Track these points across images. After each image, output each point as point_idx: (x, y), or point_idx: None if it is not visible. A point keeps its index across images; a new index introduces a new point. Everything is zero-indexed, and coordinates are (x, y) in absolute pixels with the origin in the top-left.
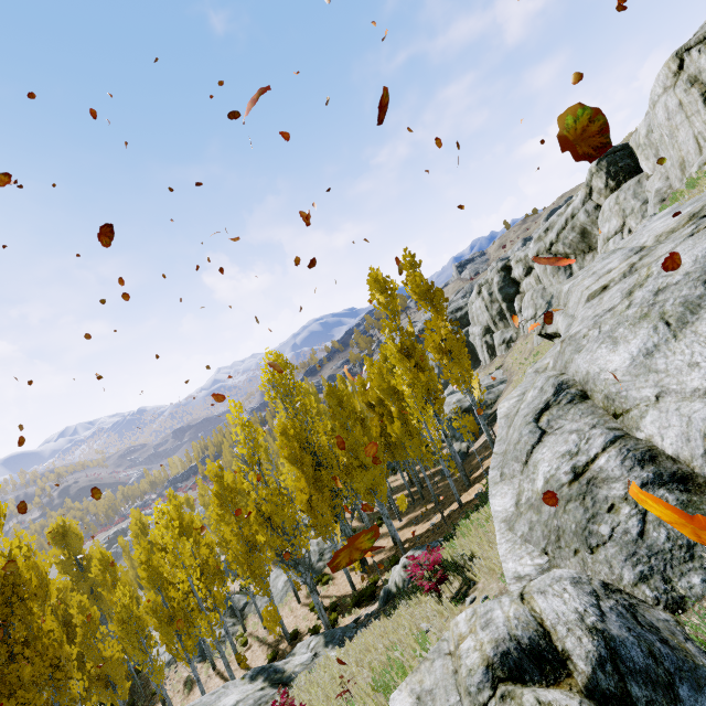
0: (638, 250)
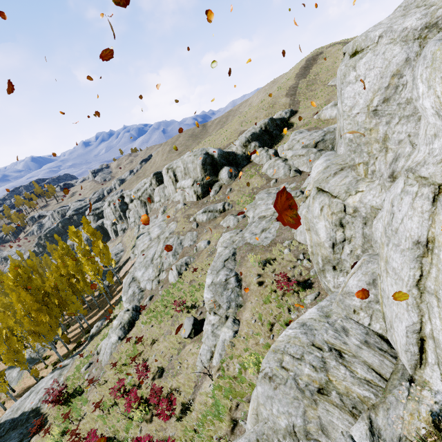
0: (151, 240)
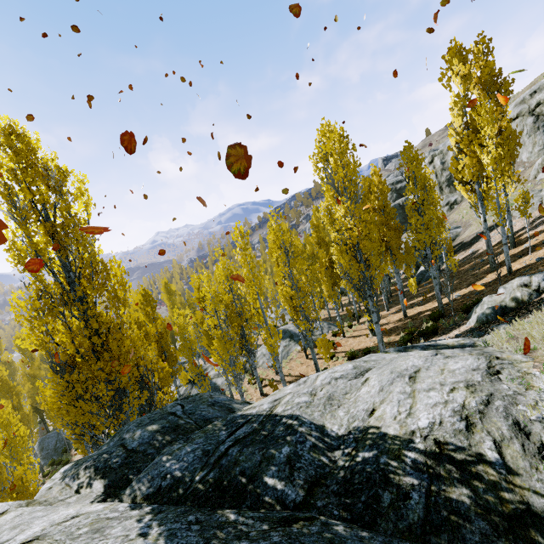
0: None
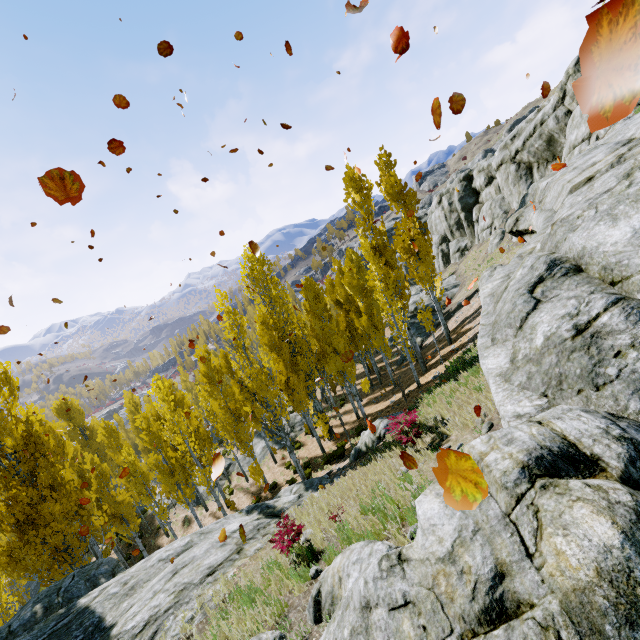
0: (625, 143)
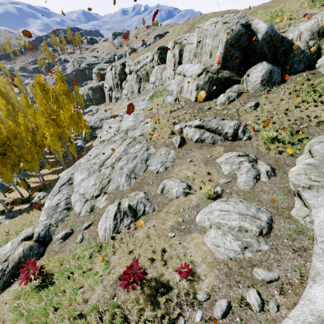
0: (117, 130)
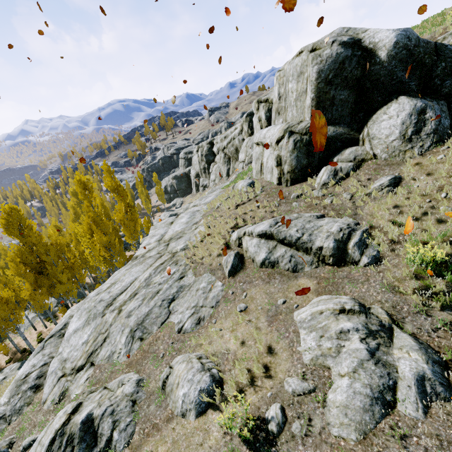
0: (160, 239)
